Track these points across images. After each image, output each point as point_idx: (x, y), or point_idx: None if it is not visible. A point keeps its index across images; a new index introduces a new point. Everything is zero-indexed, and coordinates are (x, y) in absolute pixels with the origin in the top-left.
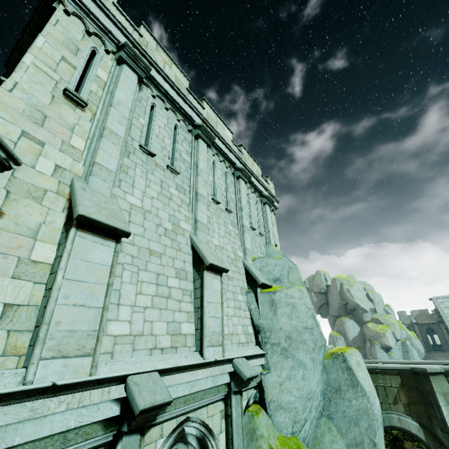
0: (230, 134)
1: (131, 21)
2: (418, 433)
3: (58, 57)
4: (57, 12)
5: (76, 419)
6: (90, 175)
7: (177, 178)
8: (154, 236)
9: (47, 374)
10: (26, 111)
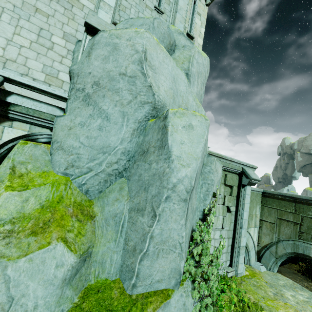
0: None
1: None
2: None
3: None
4: None
5: None
6: None
7: None
8: None
9: None
10: None
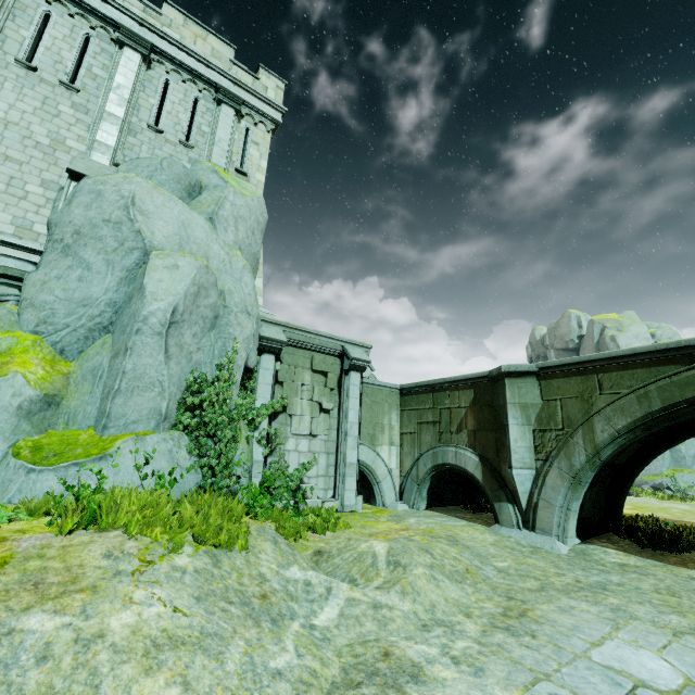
0: None
1: None
2: (475, 471)
3: None
4: None
5: None
6: None
7: None
8: None
9: None
10: None
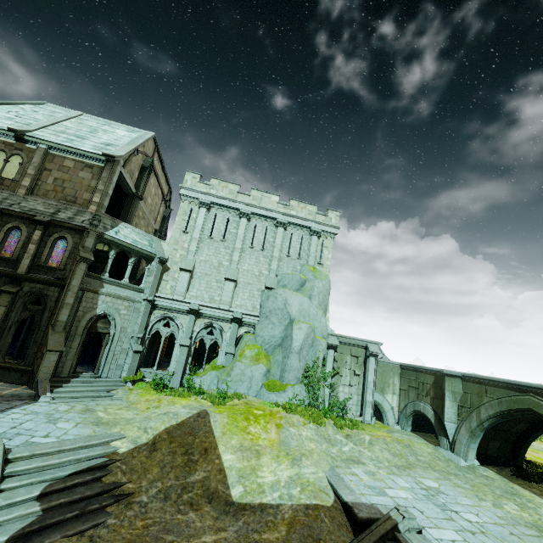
0: (277, 197)
1: (205, 183)
2: (431, 418)
3: (181, 220)
4: (181, 204)
5: (181, 307)
6: (188, 255)
7: (226, 243)
8: (209, 269)
9: (175, 298)
10: (174, 242)
